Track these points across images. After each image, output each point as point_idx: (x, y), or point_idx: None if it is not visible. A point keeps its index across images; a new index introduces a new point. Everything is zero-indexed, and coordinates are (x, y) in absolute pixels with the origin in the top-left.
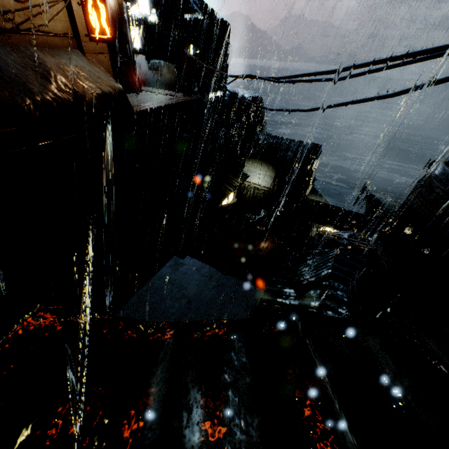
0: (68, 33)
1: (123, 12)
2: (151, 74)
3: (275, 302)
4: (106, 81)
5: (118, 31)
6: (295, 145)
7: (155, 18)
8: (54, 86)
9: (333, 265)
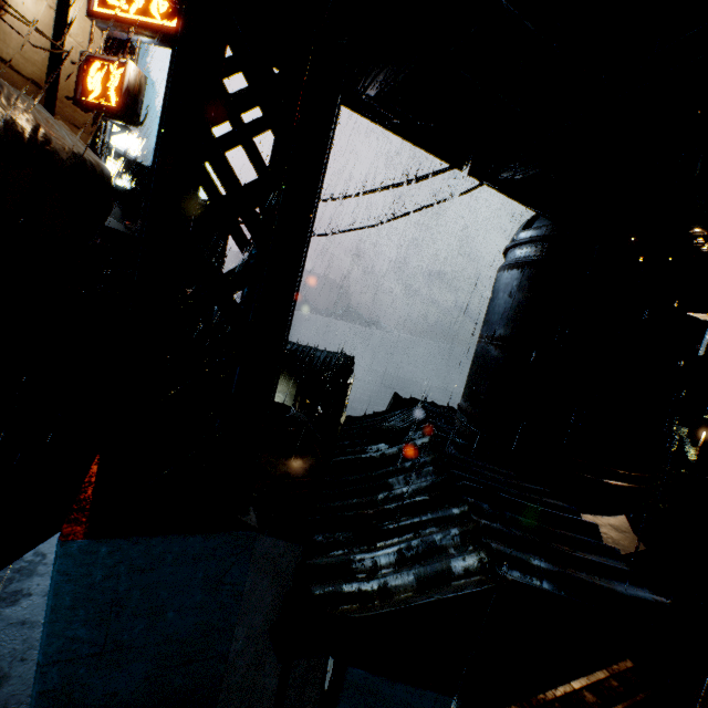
0: (38, 82)
1: (143, 92)
2: (115, 224)
3: (360, 458)
4: (85, 150)
5: (130, 104)
6: (323, 355)
7: (126, 185)
8: (3, 101)
9: (426, 411)
